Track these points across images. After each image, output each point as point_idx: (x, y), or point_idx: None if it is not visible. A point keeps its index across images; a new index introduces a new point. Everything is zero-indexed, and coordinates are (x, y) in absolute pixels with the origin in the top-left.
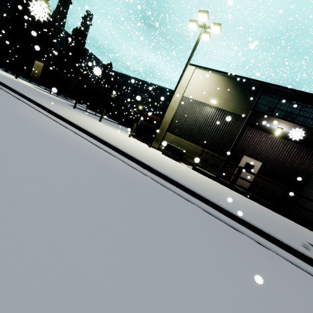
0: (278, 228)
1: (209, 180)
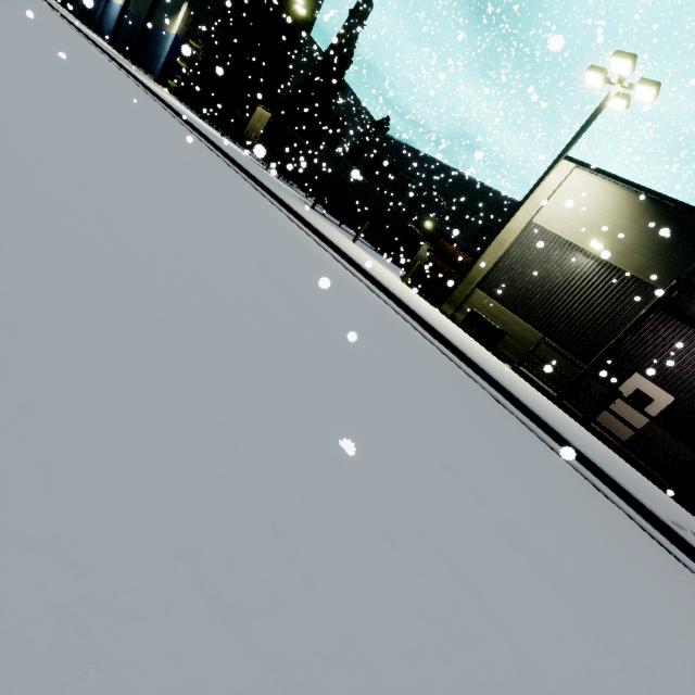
0: (639, 490)
1: (540, 395)
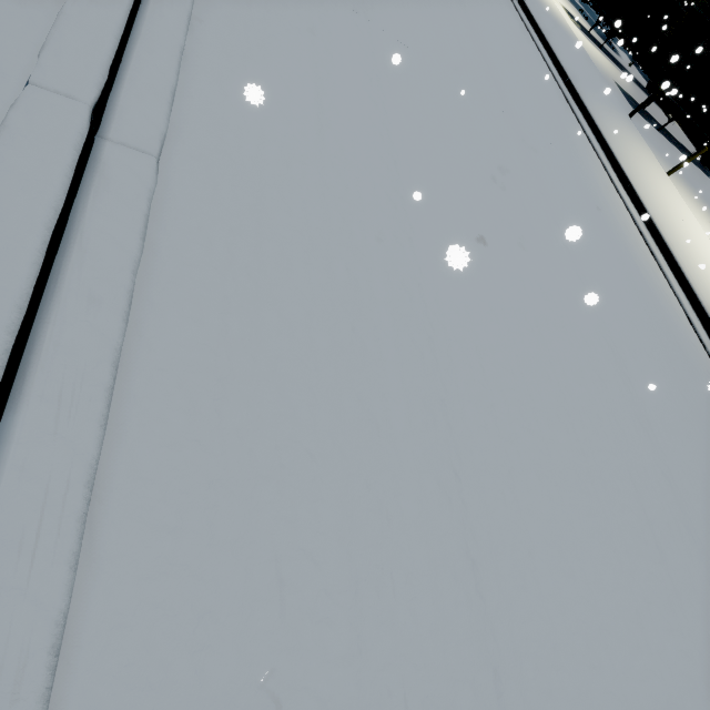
0: None
1: None
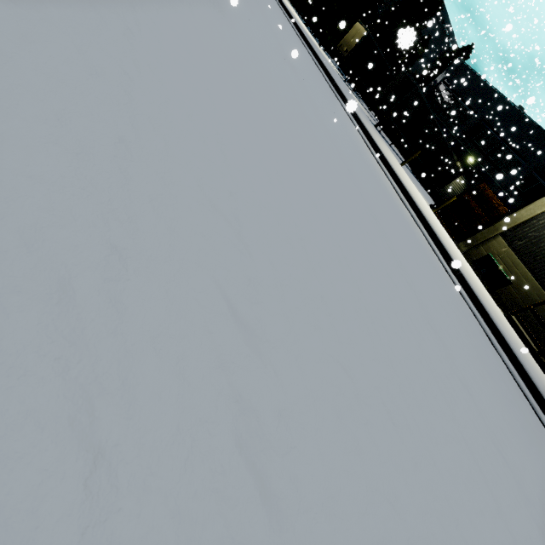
0: None
1: (523, 346)
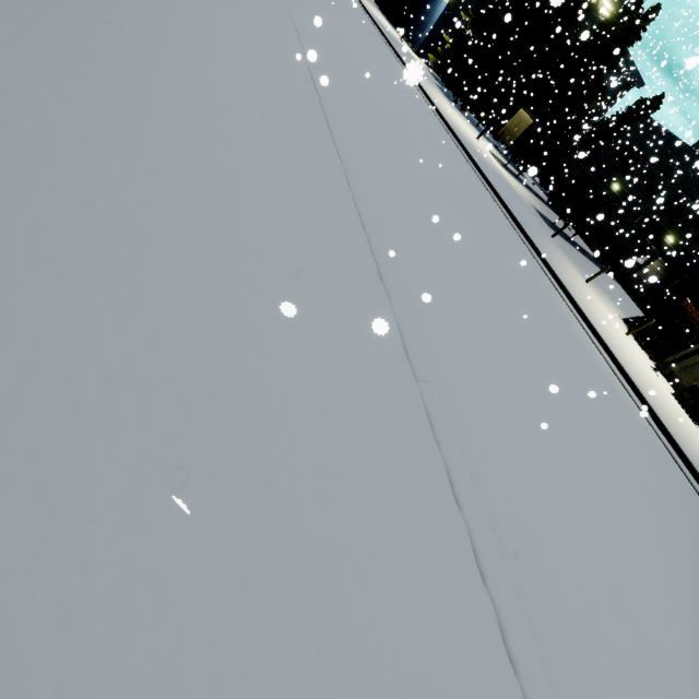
0: None
1: None
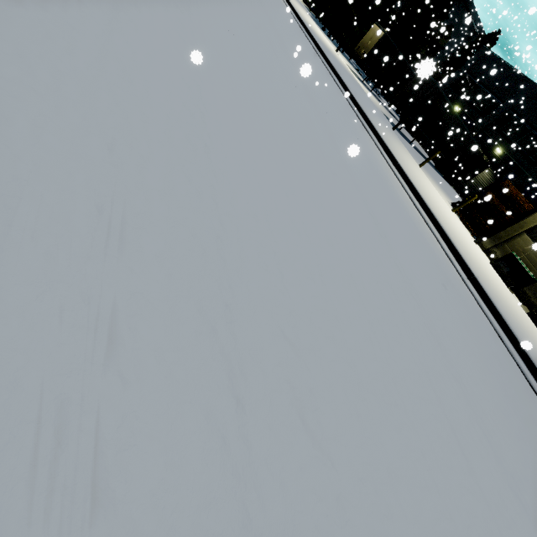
0: None
1: None
